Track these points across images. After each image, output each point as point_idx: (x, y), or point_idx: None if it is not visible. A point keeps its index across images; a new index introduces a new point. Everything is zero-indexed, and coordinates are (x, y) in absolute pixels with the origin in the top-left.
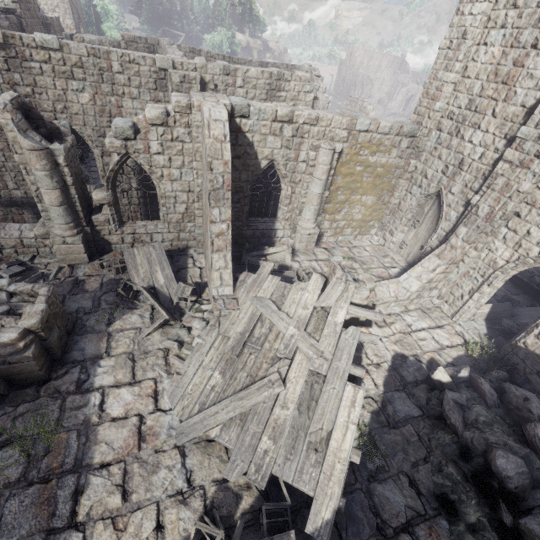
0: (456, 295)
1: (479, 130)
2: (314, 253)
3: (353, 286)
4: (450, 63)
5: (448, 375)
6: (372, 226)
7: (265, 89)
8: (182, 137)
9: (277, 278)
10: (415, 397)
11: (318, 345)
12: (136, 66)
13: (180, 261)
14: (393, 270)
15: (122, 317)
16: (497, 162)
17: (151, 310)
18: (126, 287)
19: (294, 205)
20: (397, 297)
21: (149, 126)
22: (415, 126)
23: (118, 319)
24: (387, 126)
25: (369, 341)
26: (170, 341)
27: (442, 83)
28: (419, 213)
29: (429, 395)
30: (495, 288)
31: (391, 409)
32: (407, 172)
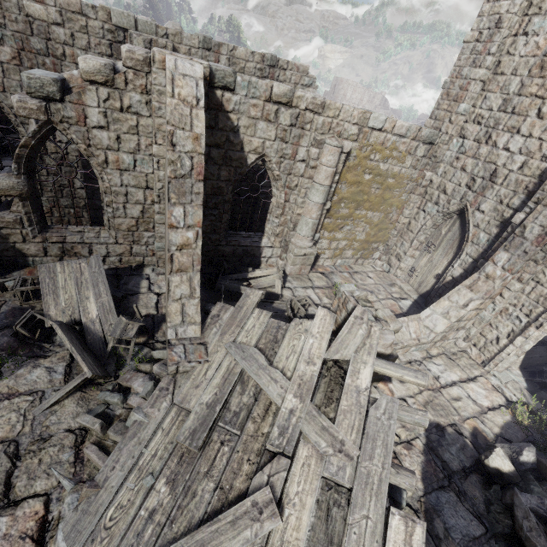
0: (488, 338)
1: (519, 134)
2: (309, 278)
3: (378, 329)
4: (479, 57)
5: (509, 460)
6: (376, 249)
7: (255, 76)
8: (137, 107)
9: (266, 313)
10: (469, 499)
11: (334, 429)
12: (82, 18)
13: (129, 284)
14: (404, 302)
15: (15, 372)
16: (546, 172)
17: (69, 360)
18: (33, 322)
19: (287, 217)
20: (419, 339)
21: (87, 85)
22: (435, 131)
23: (7, 376)
24: (404, 126)
25: (412, 420)
26: (89, 416)
27: (468, 81)
28: (435, 234)
29: (487, 494)
30: (545, 332)
31: (441, 526)
32: (421, 186)
